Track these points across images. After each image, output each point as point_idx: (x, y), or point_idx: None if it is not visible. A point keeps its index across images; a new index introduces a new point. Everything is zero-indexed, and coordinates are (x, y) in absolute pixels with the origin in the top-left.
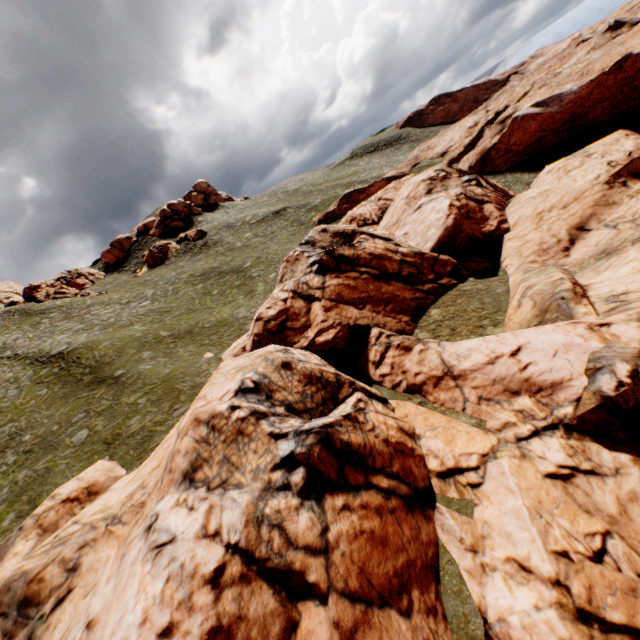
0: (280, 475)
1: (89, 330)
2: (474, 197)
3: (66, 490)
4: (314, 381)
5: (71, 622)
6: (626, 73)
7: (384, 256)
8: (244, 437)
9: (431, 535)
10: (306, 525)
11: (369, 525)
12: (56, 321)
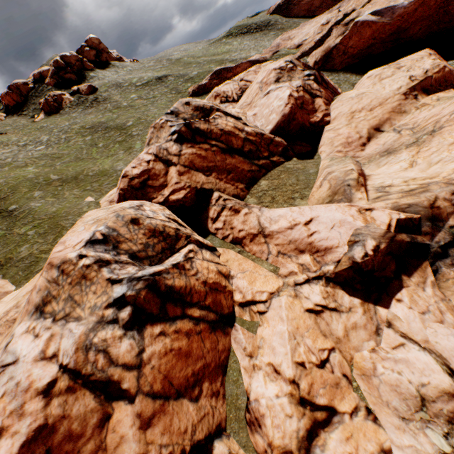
0: (112, 312)
1: None
2: (310, 91)
3: None
4: (157, 234)
5: None
6: None
7: (232, 133)
8: (87, 281)
9: (226, 345)
10: (126, 349)
11: (178, 345)
12: None
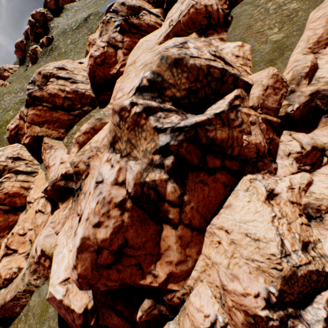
0: None
1: None
2: (114, 43)
3: None
4: None
5: None
6: None
7: (56, 95)
8: None
9: (16, 219)
10: None
11: None
12: None
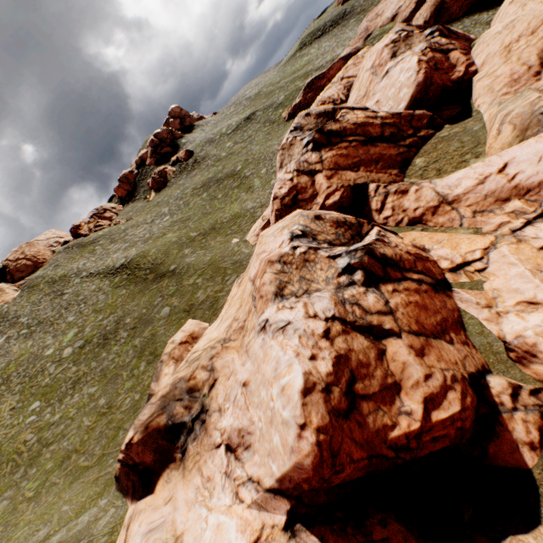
0: (345, 278)
1: (134, 246)
2: (439, 48)
3: (178, 338)
4: (341, 225)
5: (226, 392)
6: None
7: (366, 123)
8: (310, 263)
9: (453, 306)
10: (374, 301)
11: (413, 299)
12: (106, 246)
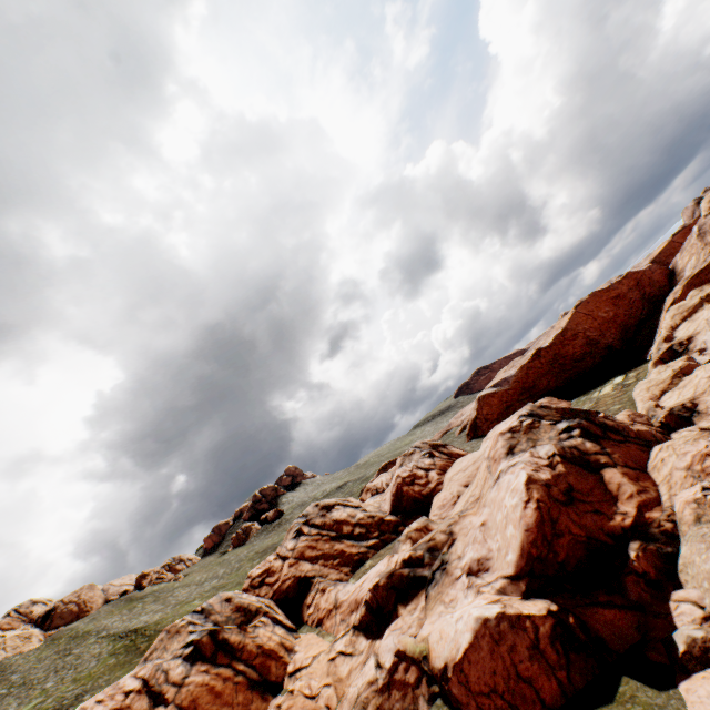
0: (182, 650)
1: (164, 607)
2: (424, 466)
3: None
4: (241, 609)
5: None
6: (547, 357)
7: (344, 520)
8: (178, 634)
9: (261, 709)
10: (178, 672)
11: (214, 683)
12: (146, 603)
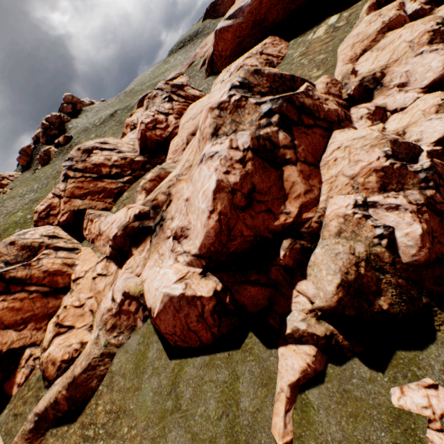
0: None
1: None
2: (164, 111)
3: None
4: (26, 248)
5: None
6: None
7: (102, 164)
8: None
9: (57, 304)
10: None
11: (13, 305)
12: None
